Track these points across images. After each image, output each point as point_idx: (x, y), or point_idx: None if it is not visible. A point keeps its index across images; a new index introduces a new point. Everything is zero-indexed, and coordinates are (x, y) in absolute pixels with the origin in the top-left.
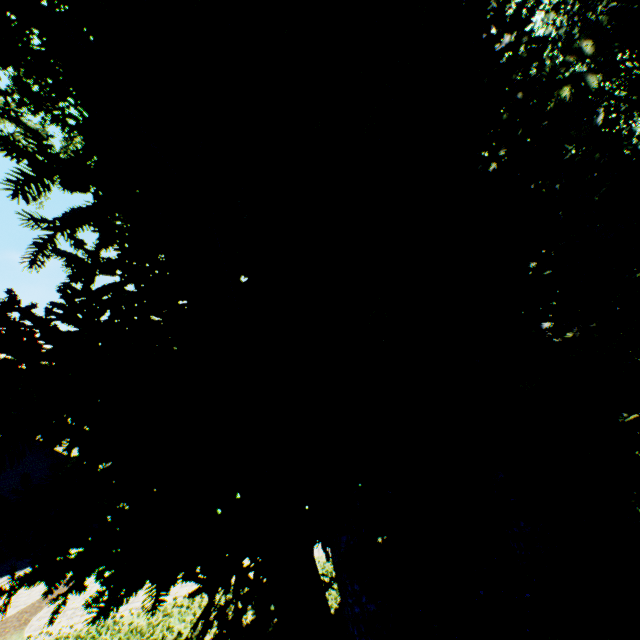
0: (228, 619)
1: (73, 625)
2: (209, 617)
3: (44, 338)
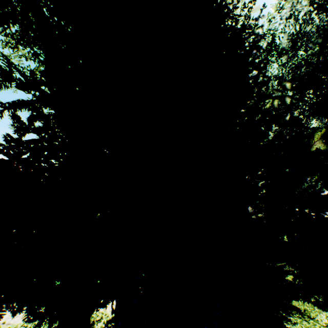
0: None
1: None
2: None
3: None
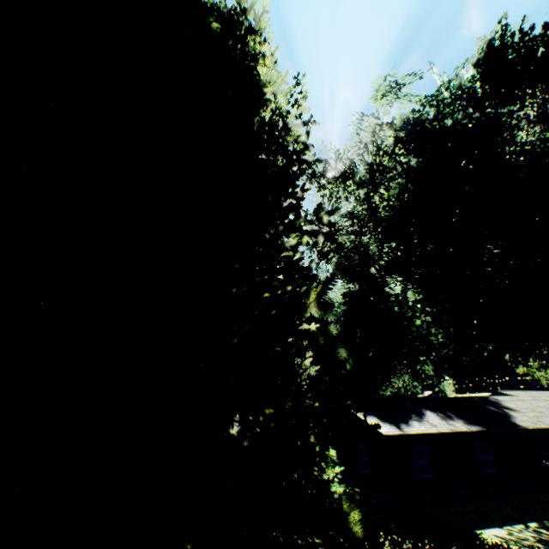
0: None
1: None
2: None
3: None
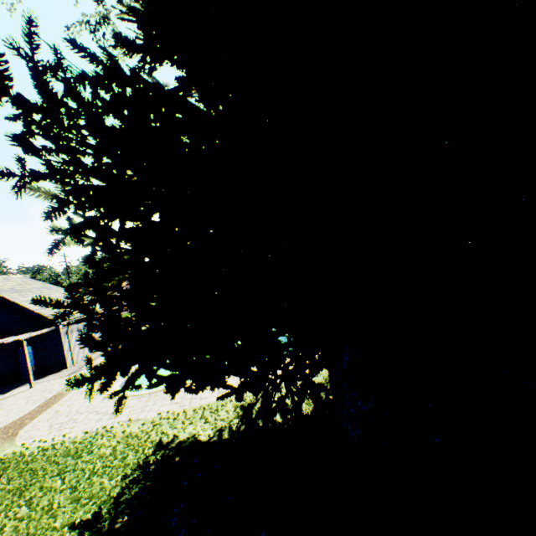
0: (289, 408)
1: (65, 435)
2: (270, 407)
3: (88, 128)
